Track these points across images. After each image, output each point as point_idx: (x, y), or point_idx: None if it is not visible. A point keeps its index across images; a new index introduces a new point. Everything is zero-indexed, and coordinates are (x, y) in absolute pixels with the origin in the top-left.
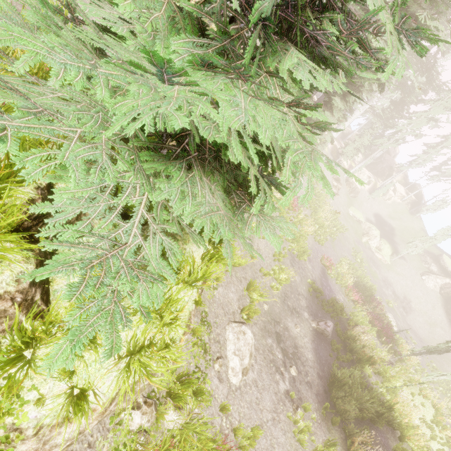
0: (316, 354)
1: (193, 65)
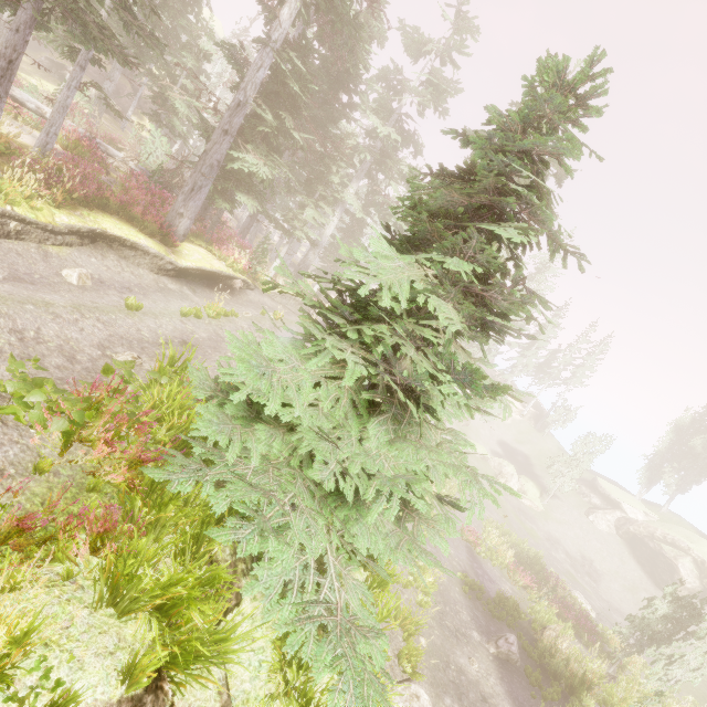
0: (515, 702)
1: (391, 444)
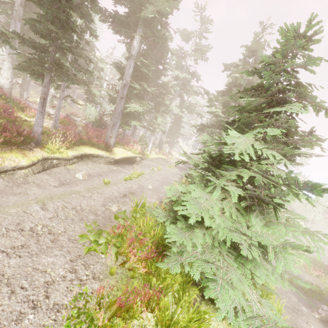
0: None
1: (267, 227)
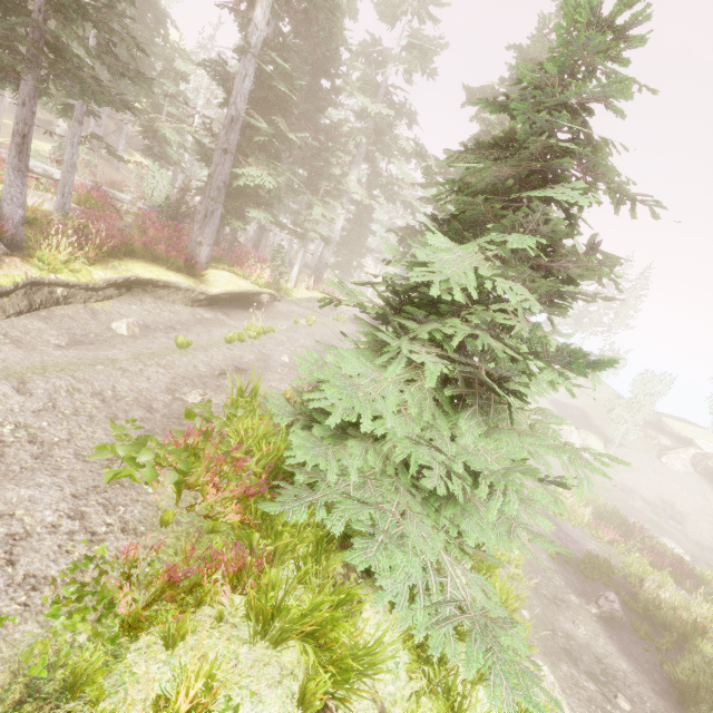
0: (629, 658)
1: (488, 437)
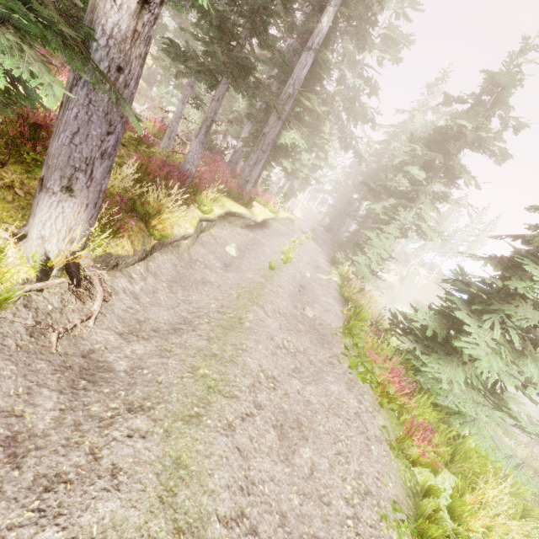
0: None
1: None
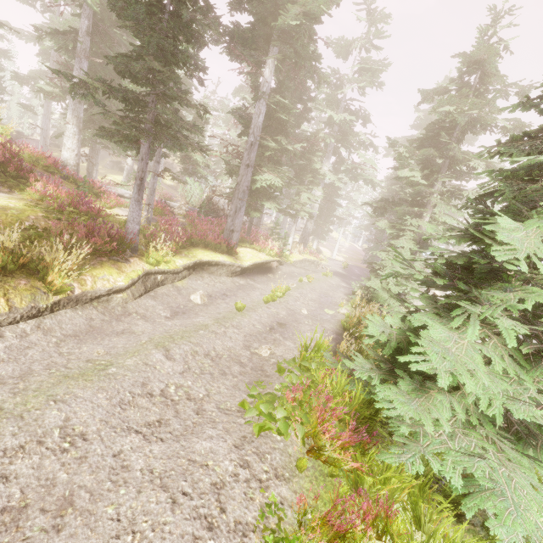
0: None
1: None
